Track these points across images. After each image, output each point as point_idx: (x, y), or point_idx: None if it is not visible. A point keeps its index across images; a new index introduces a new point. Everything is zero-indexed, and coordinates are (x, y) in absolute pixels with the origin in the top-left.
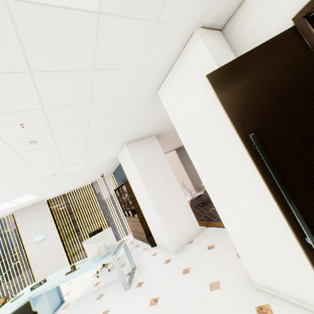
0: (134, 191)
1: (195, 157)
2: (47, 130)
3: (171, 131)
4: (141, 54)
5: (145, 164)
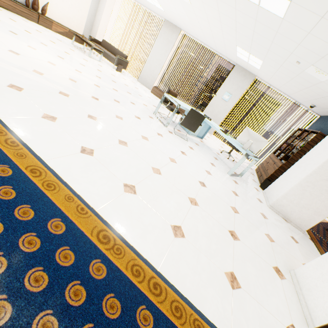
0: (316, 147)
1: None
2: None
3: None
4: None
5: None
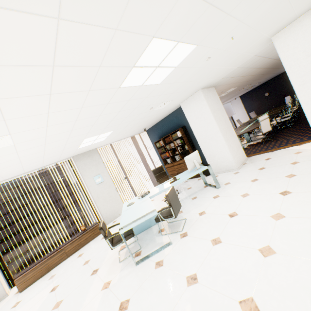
0: (196, 132)
1: (297, 80)
2: (224, 49)
3: (219, 87)
4: (308, 2)
5: (213, 107)
